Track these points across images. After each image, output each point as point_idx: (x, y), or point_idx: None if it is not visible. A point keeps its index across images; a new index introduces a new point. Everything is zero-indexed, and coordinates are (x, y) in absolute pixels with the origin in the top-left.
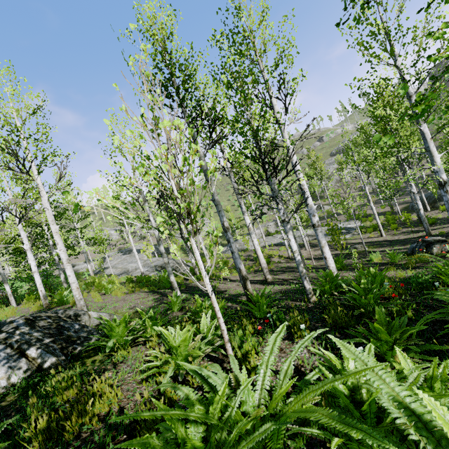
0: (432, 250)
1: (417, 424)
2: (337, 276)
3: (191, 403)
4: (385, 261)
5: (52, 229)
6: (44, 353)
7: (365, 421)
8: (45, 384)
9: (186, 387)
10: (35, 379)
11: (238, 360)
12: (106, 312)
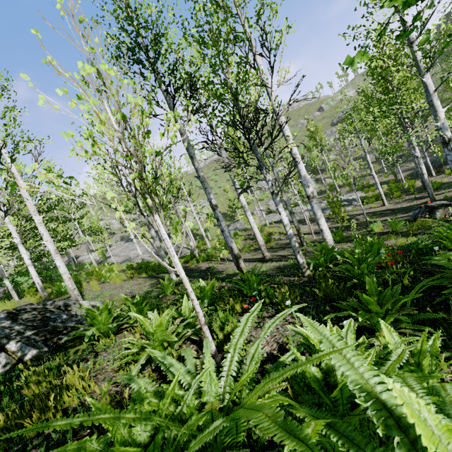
0: (435, 215)
1: (388, 422)
2: (333, 248)
3: (141, 398)
4: (386, 230)
5: (35, 219)
6: (24, 347)
7: (337, 409)
8: (19, 379)
9: (143, 379)
10: (12, 374)
11: (221, 342)
12: (101, 300)
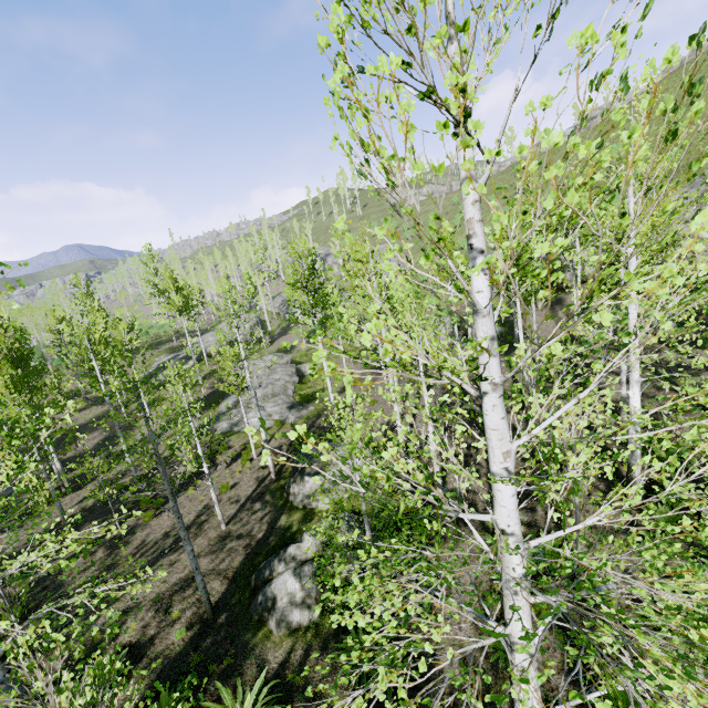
0: None
1: None
2: None
3: None
4: None
5: None
6: None
7: None
8: None
9: None
10: None
11: None
12: None
